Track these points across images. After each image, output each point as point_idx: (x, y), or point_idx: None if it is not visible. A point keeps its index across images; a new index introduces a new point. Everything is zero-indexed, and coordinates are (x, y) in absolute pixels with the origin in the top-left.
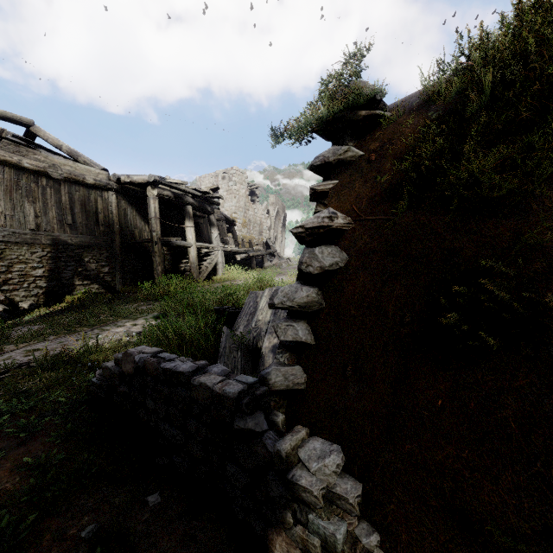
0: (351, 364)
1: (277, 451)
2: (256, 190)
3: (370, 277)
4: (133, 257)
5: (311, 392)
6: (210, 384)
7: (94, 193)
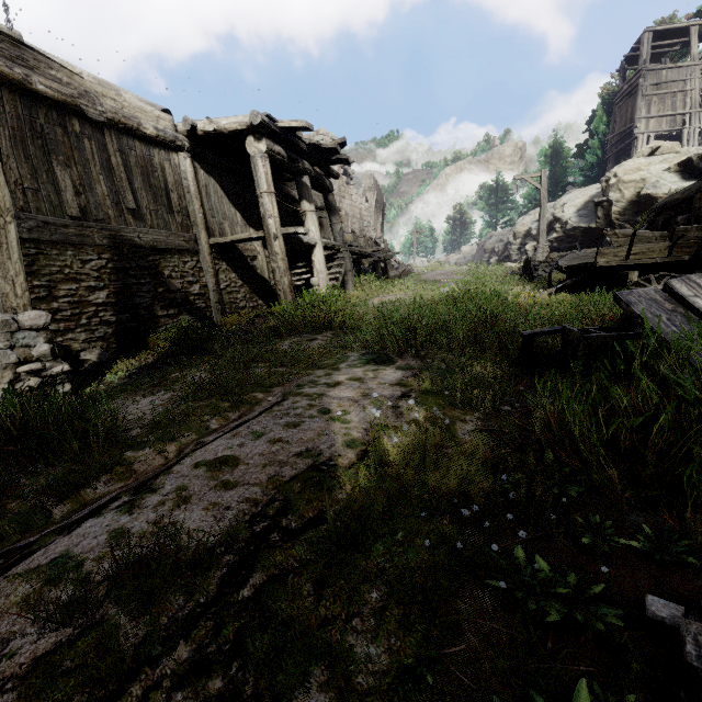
0: None
1: None
2: (348, 168)
3: None
4: (228, 267)
5: None
6: None
7: (157, 153)
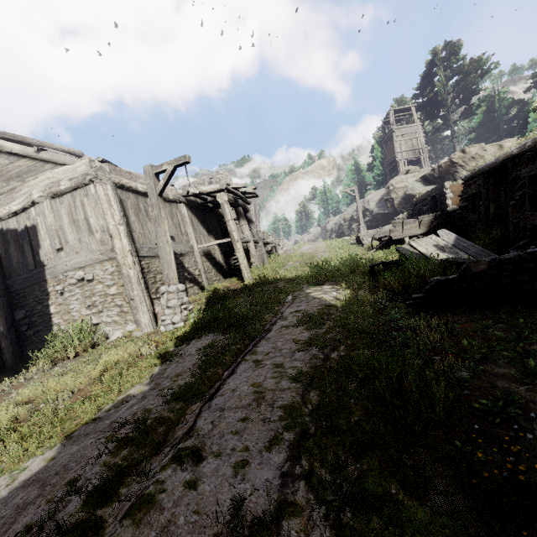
0: None
1: None
2: None
3: None
4: (206, 259)
5: None
6: None
7: (173, 207)
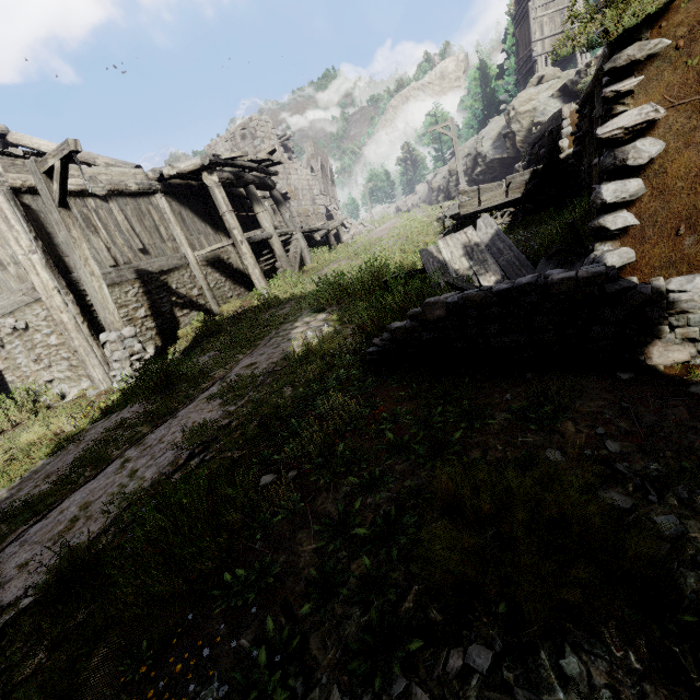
0: (683, 224)
1: (657, 289)
2: (287, 143)
3: (695, 151)
4: (212, 270)
5: (642, 261)
6: (573, 275)
7: (142, 202)
